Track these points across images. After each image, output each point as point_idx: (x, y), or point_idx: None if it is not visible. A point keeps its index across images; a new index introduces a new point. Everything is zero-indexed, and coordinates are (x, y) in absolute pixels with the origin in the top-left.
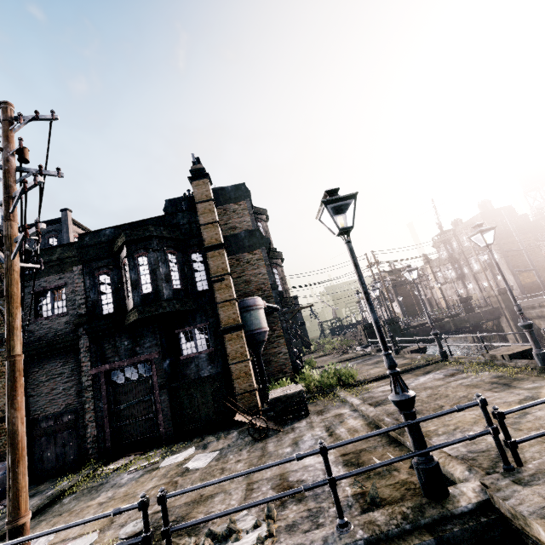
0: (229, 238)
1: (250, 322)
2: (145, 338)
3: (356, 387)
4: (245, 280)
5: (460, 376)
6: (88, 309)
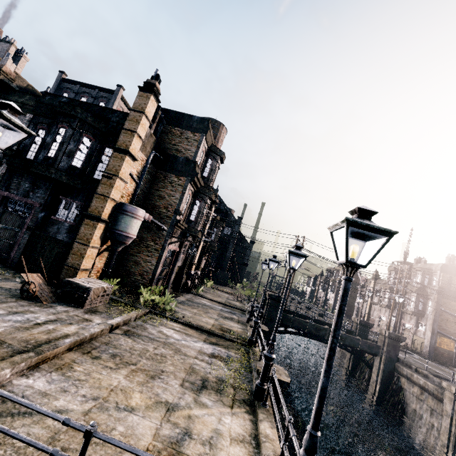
0: (169, 157)
1: (118, 222)
2: (40, 189)
3: (164, 318)
4: (160, 195)
5: (212, 361)
6: (19, 148)
